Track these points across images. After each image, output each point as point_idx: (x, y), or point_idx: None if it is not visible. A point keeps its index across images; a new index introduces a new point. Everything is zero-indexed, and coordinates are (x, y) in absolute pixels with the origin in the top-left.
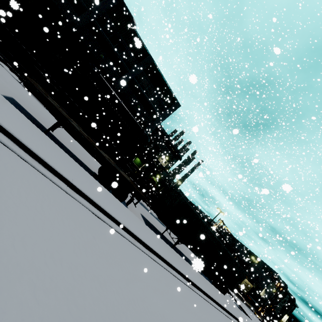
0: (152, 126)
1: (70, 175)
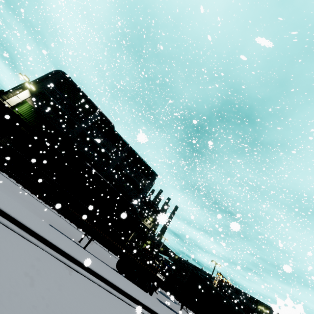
0: (138, 198)
1: (127, 289)
